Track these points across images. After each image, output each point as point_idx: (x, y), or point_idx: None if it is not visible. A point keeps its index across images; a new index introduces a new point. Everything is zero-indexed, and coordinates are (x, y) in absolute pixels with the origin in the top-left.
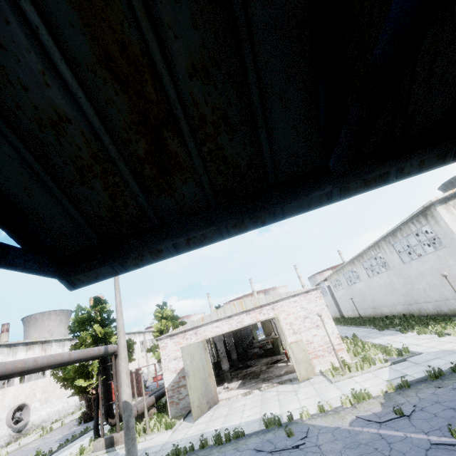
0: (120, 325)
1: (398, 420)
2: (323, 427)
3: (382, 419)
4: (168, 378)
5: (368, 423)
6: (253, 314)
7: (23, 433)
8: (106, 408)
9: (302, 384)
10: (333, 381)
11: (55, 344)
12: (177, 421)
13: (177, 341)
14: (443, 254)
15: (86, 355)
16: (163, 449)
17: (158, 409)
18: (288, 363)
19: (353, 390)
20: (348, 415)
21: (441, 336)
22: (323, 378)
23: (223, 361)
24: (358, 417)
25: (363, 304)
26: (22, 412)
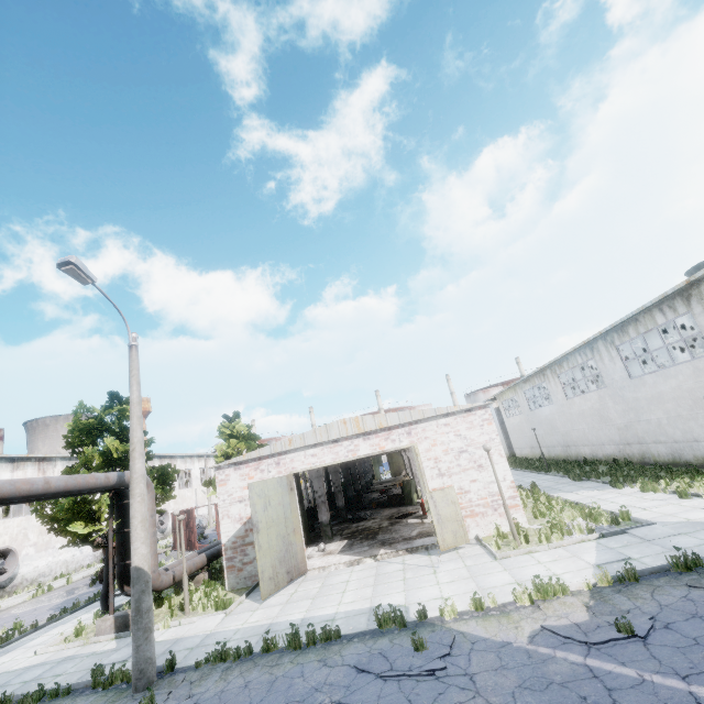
0: (135, 440)
1: (623, 643)
2: (479, 640)
3: (592, 637)
4: (228, 530)
5: (565, 642)
6: (375, 440)
7: (8, 591)
8: (121, 570)
9: (445, 556)
10: (498, 557)
11: (60, 464)
12: (236, 597)
13: (245, 473)
14: None
15: (81, 486)
16: (204, 644)
17: (211, 574)
18: (424, 520)
19: (537, 578)
20: (525, 622)
21: (684, 498)
22: (481, 550)
23: (321, 509)
24: (546, 629)
25: (550, 439)
26: (5, 561)
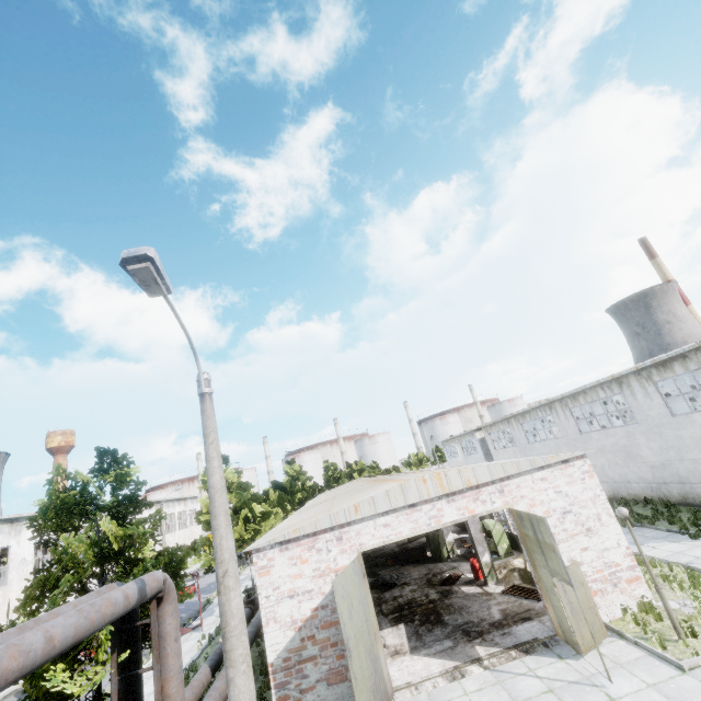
0: (225, 554)
1: None
2: None
3: None
4: (275, 641)
5: None
6: (461, 501)
7: None
8: None
9: (590, 661)
10: (685, 667)
11: None
12: None
13: (296, 556)
14: None
15: (94, 625)
16: None
17: None
18: (485, 589)
19: None
20: None
21: None
22: (635, 649)
23: None
24: None
25: None
26: None
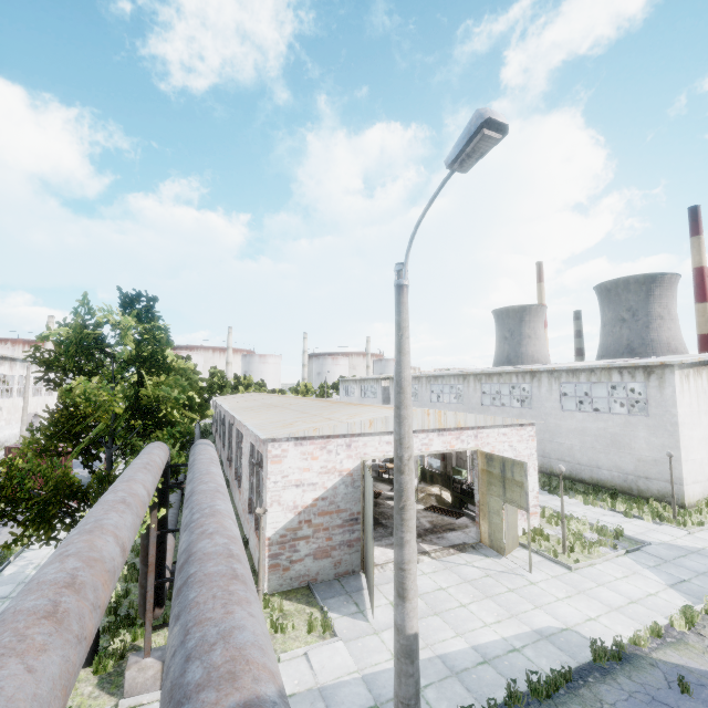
0: (411, 441)
1: None
2: None
3: None
4: (276, 520)
5: None
6: (448, 437)
7: None
8: (154, 586)
9: (509, 560)
10: (573, 568)
11: None
12: (303, 608)
13: (308, 452)
14: (637, 422)
15: None
16: (386, 698)
17: None
18: None
19: (685, 607)
20: None
21: (630, 518)
22: (537, 556)
23: None
24: None
25: None
26: None
